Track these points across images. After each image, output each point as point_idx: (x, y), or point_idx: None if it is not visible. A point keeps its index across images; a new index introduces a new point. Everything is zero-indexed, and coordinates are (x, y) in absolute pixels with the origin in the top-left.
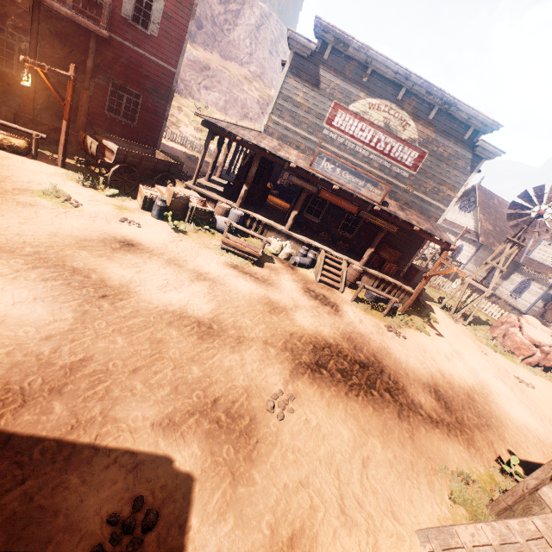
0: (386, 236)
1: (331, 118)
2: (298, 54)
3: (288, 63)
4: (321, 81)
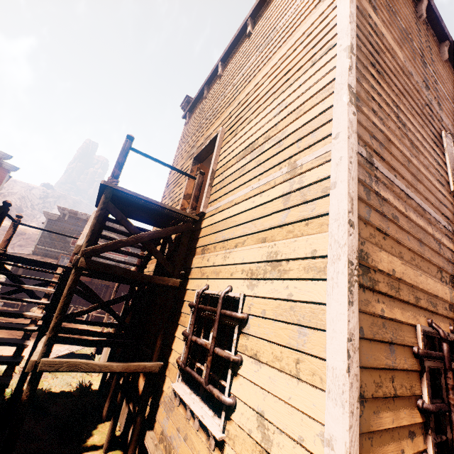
0: (122, 292)
1: (74, 242)
2: (51, 219)
3: (45, 223)
4: (65, 228)
